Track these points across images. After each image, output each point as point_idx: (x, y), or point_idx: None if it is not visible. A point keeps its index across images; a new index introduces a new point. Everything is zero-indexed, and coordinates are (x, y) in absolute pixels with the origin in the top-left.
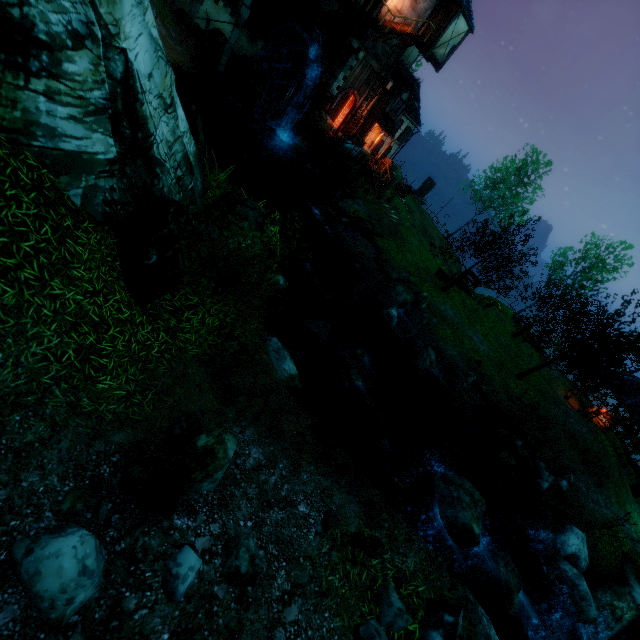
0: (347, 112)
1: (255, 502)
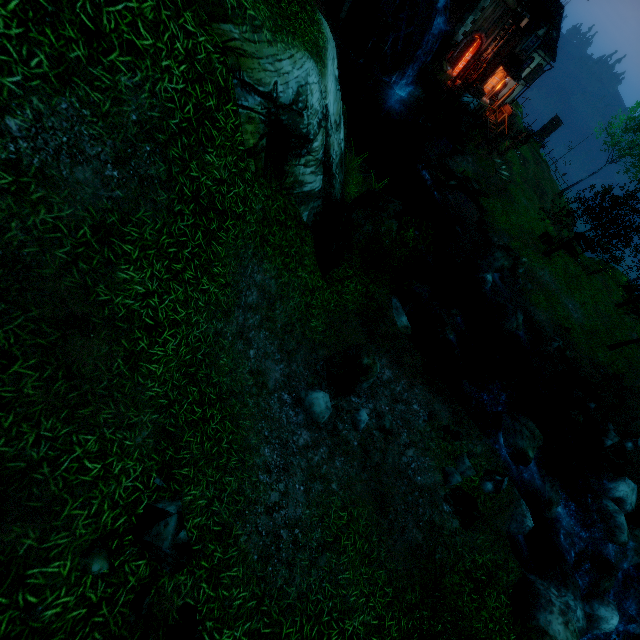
0: (470, 57)
1: (389, 398)
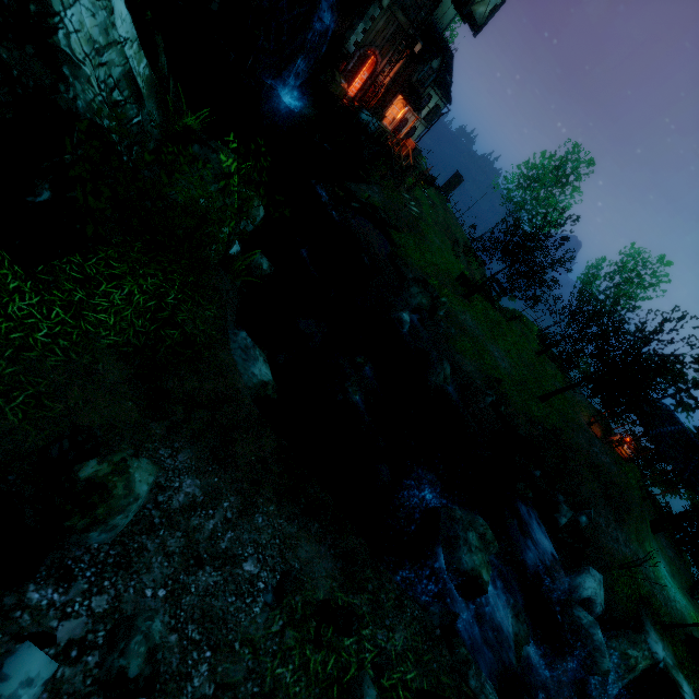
0: (366, 77)
1: (177, 559)
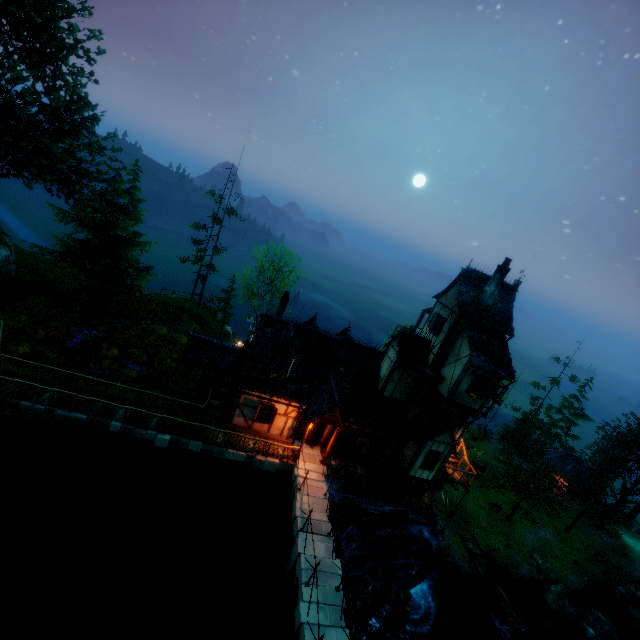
0: None
1: None
